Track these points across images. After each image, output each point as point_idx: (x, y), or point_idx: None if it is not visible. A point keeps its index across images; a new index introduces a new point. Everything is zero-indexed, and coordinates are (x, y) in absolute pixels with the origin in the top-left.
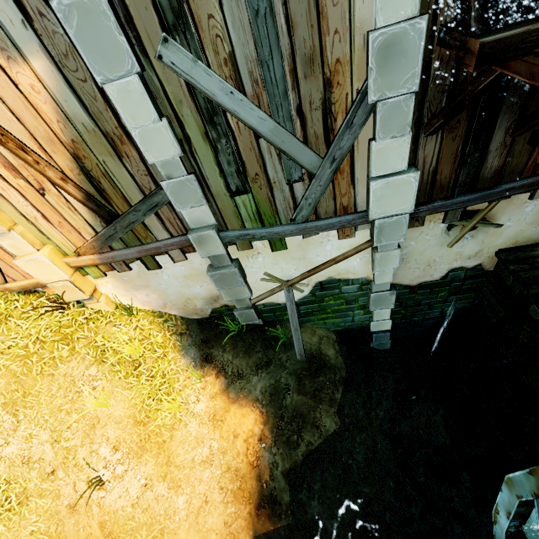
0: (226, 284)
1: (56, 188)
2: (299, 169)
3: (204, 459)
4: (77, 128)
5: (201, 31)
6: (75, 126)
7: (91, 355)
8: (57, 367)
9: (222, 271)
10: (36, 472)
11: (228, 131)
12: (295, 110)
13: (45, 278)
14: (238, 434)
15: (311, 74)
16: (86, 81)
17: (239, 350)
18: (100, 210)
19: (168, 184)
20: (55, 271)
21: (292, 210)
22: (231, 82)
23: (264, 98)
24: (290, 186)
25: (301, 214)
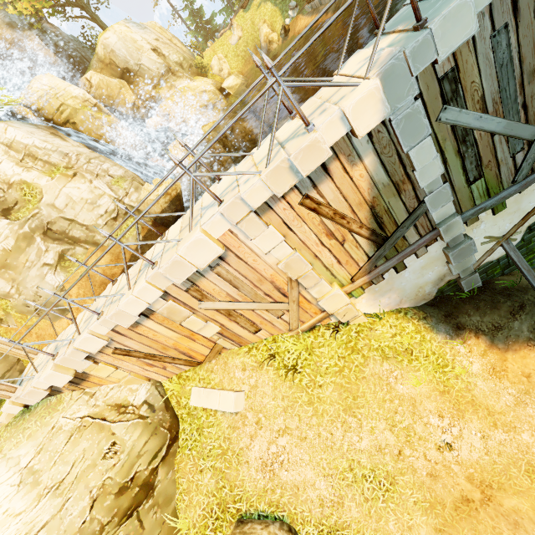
0: (462, 257)
1: (352, 236)
2: (521, 143)
3: (514, 403)
4: (378, 188)
5: (465, 93)
6: (377, 187)
7: (377, 356)
8: (363, 371)
9: (461, 247)
10: (388, 456)
11: (473, 142)
12: (520, 106)
13: (333, 309)
14: (529, 373)
15: (532, 80)
16: (392, 156)
17: (484, 309)
18: (377, 238)
19: (429, 197)
20: (342, 299)
21: (513, 175)
22: (479, 111)
23: (499, 110)
24: (512, 158)
25: (522, 174)
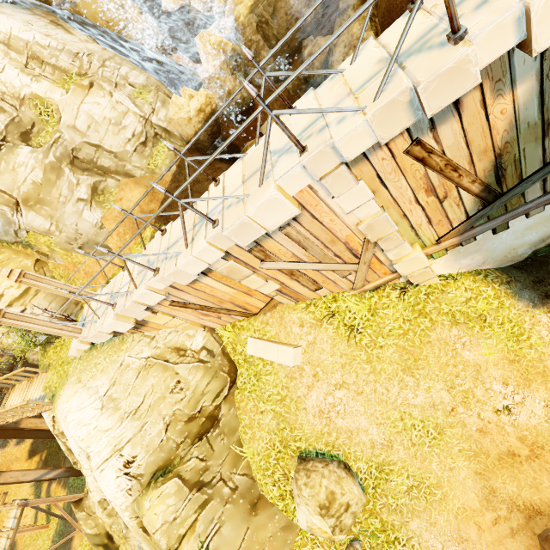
0: None
1: (457, 192)
2: None
3: None
4: (518, 129)
5: None
6: (517, 128)
7: (446, 321)
8: (429, 336)
9: None
10: (440, 412)
11: None
12: None
13: (408, 271)
14: None
15: None
16: None
17: None
18: (488, 195)
19: None
20: (421, 263)
21: None
22: None
23: None
24: None
25: None
